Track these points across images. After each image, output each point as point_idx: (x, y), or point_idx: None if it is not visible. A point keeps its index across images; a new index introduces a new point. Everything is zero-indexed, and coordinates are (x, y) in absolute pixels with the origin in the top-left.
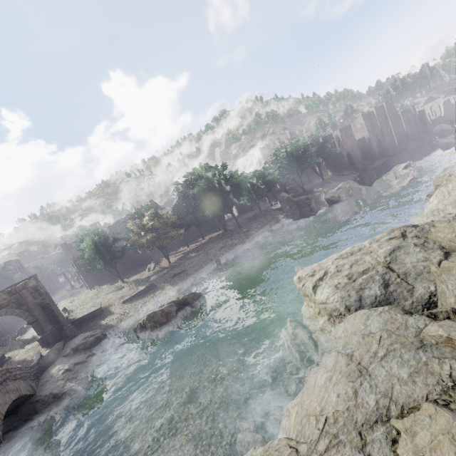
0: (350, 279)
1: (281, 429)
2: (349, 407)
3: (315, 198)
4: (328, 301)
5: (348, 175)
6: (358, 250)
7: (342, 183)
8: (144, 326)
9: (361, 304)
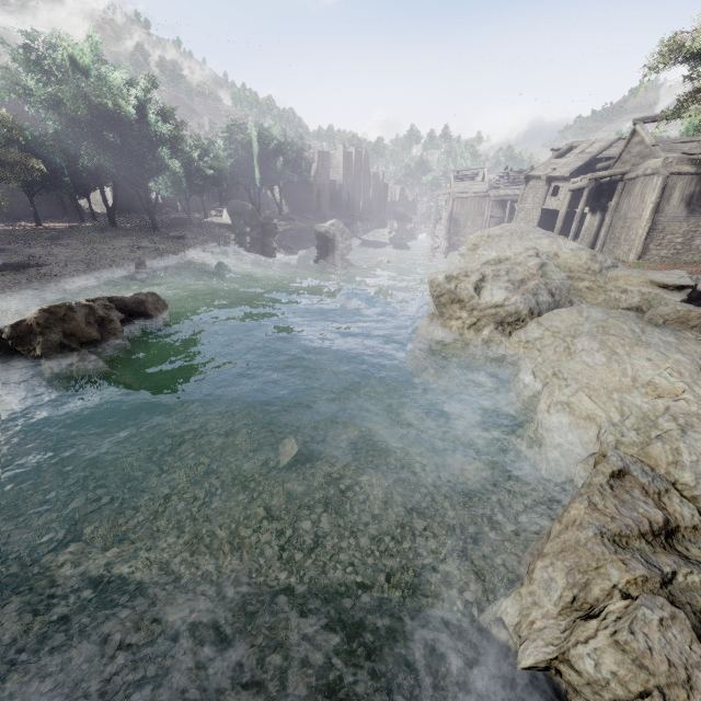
0: (514, 285)
1: (552, 430)
2: (674, 363)
3: (281, 232)
4: (507, 302)
5: (314, 221)
6: (506, 259)
7: (335, 220)
8: (3, 347)
9: (540, 309)
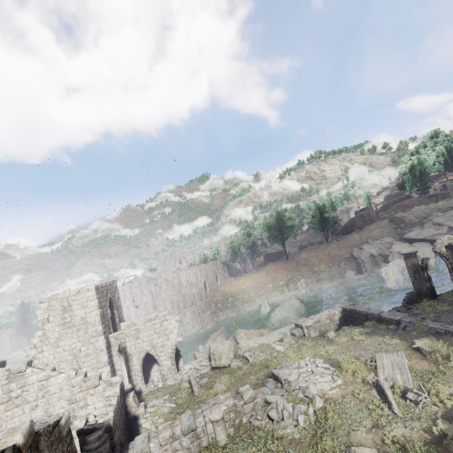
0: None
1: None
2: None
3: None
4: None
5: None
6: None
7: None
8: None
9: None
